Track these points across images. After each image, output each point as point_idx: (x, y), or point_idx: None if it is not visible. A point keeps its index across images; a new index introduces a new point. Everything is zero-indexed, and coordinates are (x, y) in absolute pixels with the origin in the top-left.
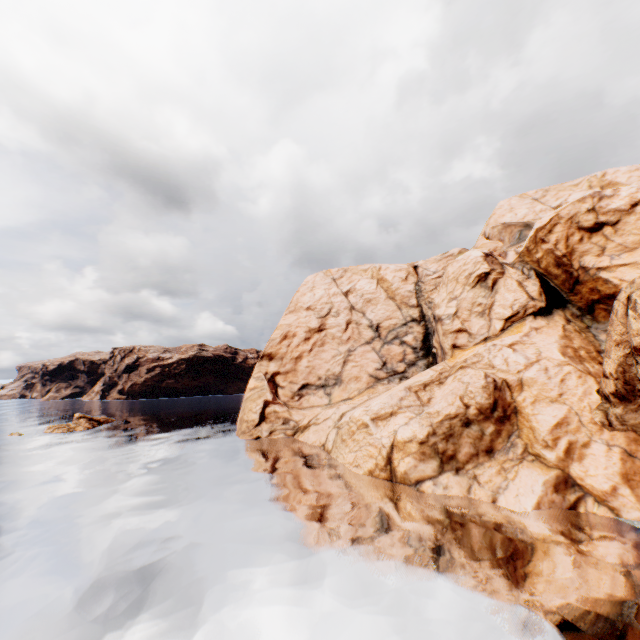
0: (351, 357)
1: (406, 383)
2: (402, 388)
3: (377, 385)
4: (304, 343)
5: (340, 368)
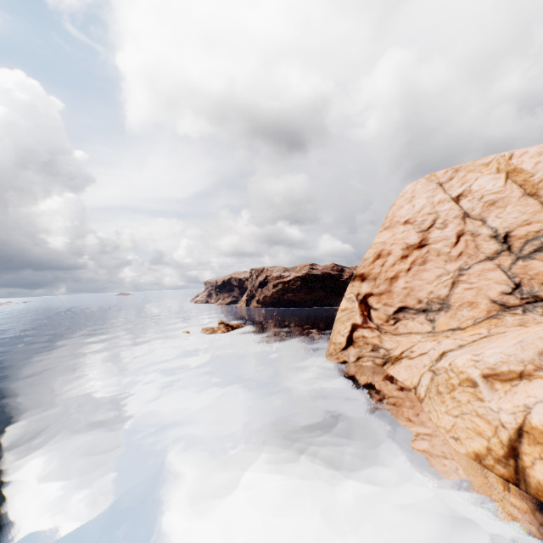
0: (463, 277)
1: None
2: None
3: (503, 315)
4: (400, 262)
5: (446, 290)
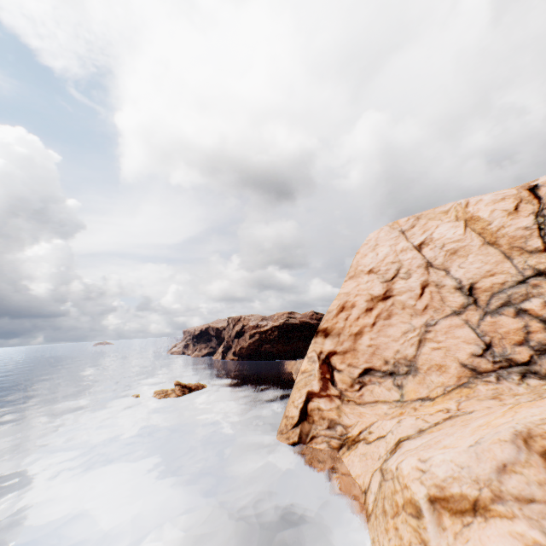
0: (429, 334)
1: (518, 419)
2: (506, 434)
3: (475, 383)
4: (365, 315)
5: (413, 350)
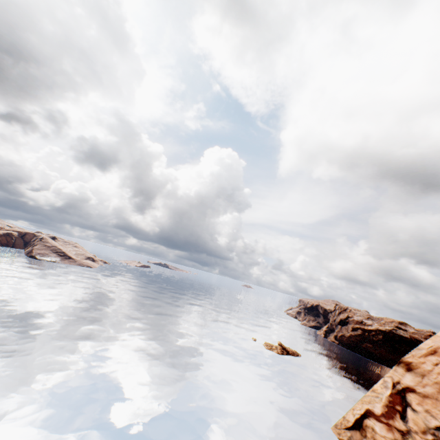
0: None
1: None
2: None
3: None
4: None
5: None
